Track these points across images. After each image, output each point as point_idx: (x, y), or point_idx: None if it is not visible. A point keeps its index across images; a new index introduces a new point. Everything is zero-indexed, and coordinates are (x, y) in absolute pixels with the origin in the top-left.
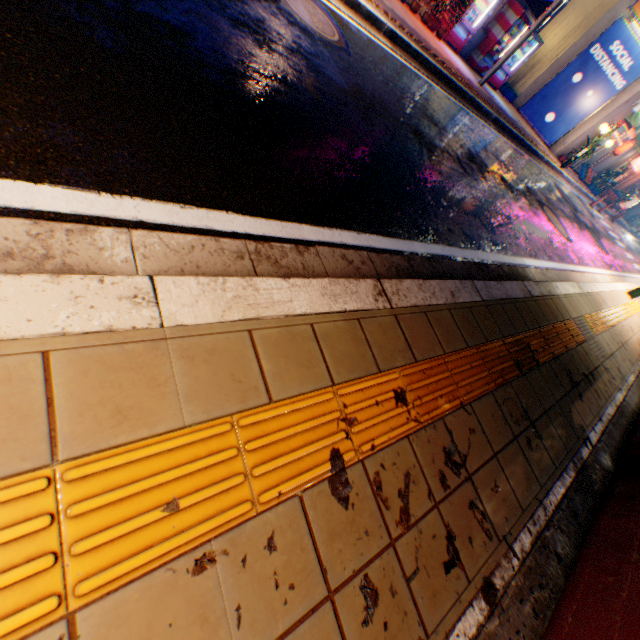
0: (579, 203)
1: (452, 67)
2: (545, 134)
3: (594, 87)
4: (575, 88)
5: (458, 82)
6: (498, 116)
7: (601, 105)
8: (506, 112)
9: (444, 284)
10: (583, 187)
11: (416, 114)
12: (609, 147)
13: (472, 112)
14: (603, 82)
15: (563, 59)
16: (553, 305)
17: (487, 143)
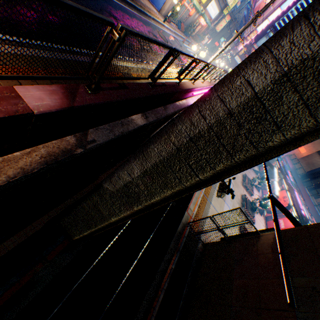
0: (174, 40)
1: None
2: (155, 4)
3: None
4: None
5: None
6: None
7: None
8: None
9: (32, 50)
10: (181, 33)
11: None
12: (188, 12)
13: None
14: None
15: None
16: (111, 67)
17: (105, 6)
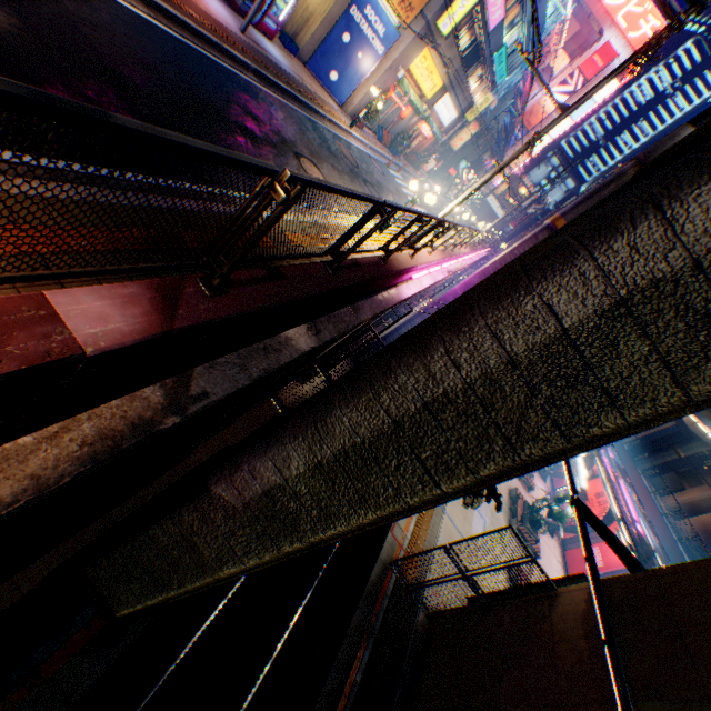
0: (371, 162)
1: (196, 7)
2: (335, 93)
3: (363, 50)
4: (348, 49)
5: (199, 26)
6: (262, 69)
7: (372, 69)
8: (283, 66)
9: (81, 189)
10: (383, 149)
11: (114, 54)
12: (398, 111)
13: (223, 61)
14: (368, 46)
15: (332, 17)
16: None
17: (236, 94)
